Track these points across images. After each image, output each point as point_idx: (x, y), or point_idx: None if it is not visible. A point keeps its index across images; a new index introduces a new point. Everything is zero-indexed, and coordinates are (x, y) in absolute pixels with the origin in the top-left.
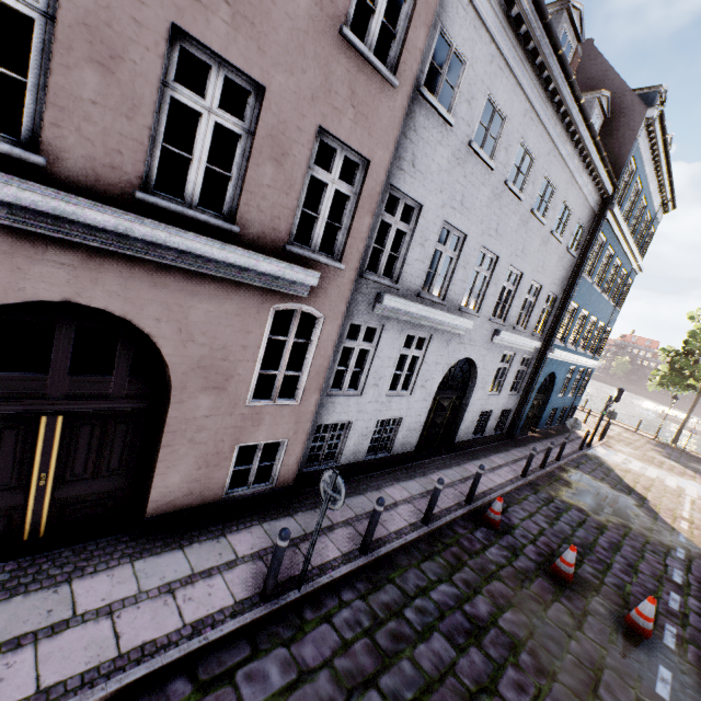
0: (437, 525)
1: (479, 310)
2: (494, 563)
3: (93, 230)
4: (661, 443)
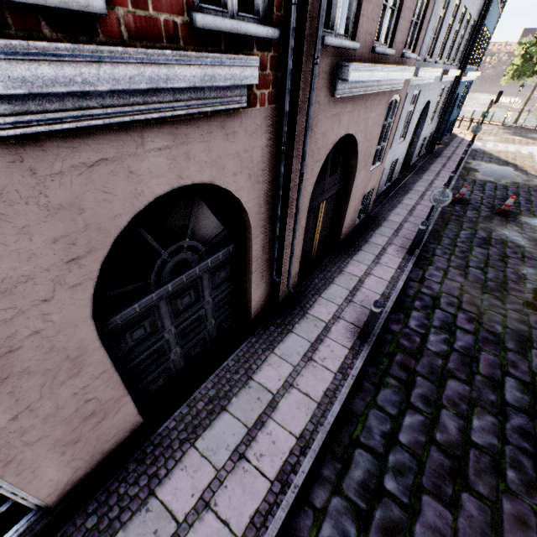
0: (440, 210)
1: (441, 58)
2: (473, 218)
3: (362, 84)
4: (506, 126)
